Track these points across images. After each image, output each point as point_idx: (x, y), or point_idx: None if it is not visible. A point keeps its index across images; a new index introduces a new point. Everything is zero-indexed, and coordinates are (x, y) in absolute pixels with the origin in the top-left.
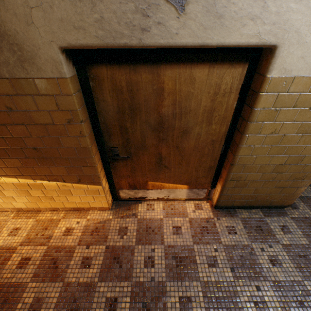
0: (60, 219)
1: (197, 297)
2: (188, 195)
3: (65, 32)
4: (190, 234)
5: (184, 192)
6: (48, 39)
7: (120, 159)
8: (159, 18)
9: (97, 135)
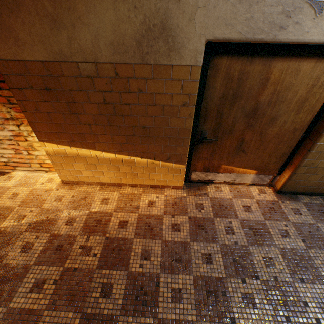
0: (141, 194)
1: (277, 258)
2: (253, 180)
3: (216, 28)
4: (260, 212)
5: (251, 177)
6: (200, 33)
7: (205, 142)
8: (298, 19)
9: (194, 118)
